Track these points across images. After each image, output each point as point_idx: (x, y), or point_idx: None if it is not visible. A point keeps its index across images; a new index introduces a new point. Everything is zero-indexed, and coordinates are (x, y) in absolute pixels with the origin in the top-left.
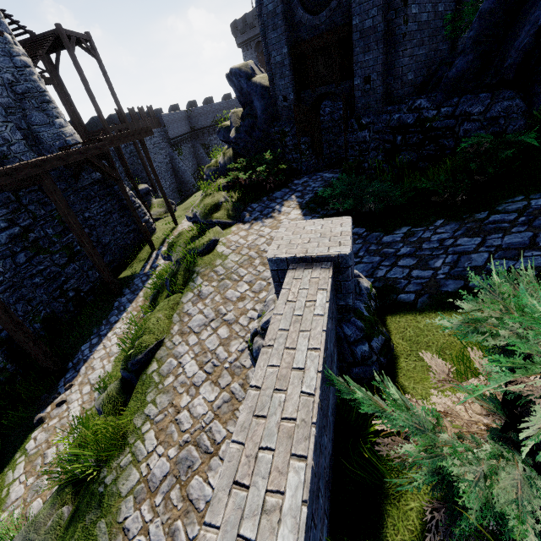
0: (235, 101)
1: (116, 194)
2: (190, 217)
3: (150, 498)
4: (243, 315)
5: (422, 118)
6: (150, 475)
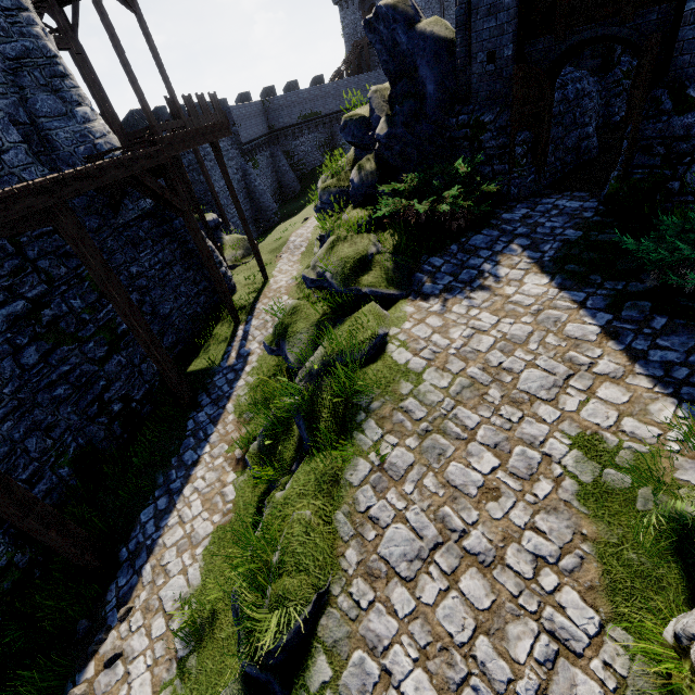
0: (331, 85)
1: (176, 234)
2: (312, 279)
3: None
4: (511, 543)
5: None
6: None
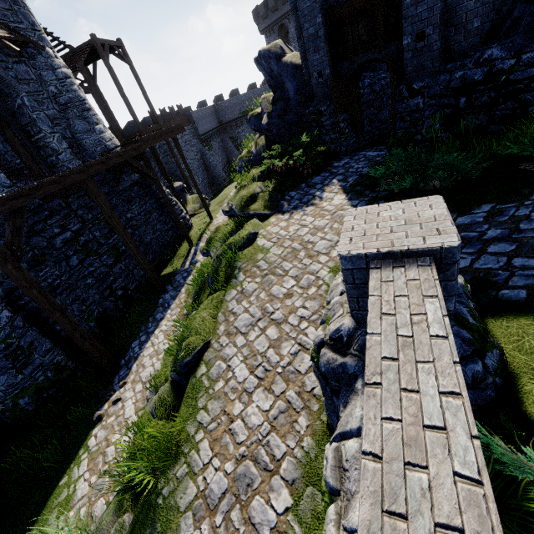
0: (260, 89)
1: (154, 194)
2: (226, 211)
3: (210, 516)
4: (292, 314)
5: (494, 72)
6: (208, 490)
